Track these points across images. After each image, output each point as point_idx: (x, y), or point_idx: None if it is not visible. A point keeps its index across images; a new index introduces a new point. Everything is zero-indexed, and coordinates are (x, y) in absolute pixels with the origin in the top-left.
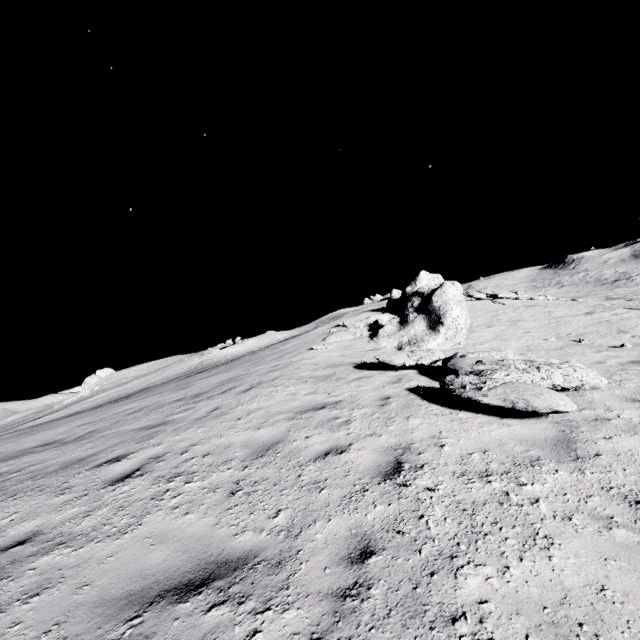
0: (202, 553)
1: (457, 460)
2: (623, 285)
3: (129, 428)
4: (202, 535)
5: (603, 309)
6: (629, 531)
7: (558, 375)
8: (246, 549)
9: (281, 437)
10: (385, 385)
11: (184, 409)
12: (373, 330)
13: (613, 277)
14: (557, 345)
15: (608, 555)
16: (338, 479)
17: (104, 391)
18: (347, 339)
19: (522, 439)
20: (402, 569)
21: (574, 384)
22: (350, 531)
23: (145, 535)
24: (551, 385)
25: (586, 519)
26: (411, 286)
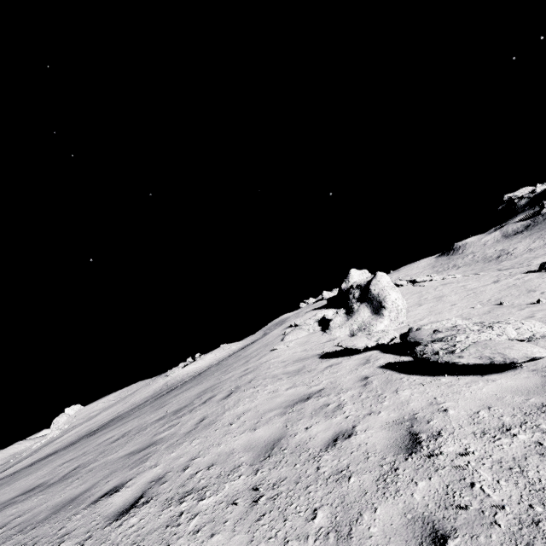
0: None
1: (468, 421)
2: (506, 259)
3: (116, 456)
4: None
5: (505, 277)
6: None
7: (510, 330)
8: None
9: (281, 433)
10: (357, 367)
11: (169, 426)
12: (323, 324)
13: (495, 254)
14: (484, 310)
15: None
16: (360, 463)
17: (73, 428)
18: (303, 336)
19: (514, 390)
20: None
21: (527, 335)
22: (405, 517)
23: None
24: (508, 340)
25: None
26: (345, 283)
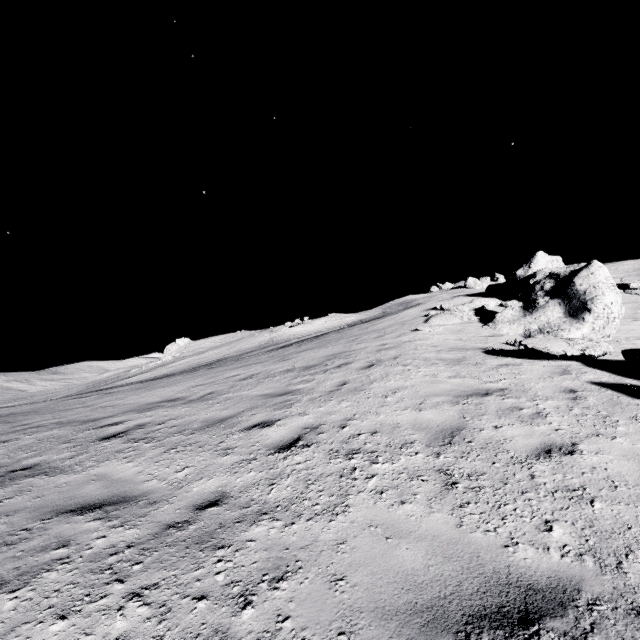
0: (477, 565)
1: None
2: None
3: (251, 393)
4: (451, 537)
5: None
6: None
7: None
8: (547, 573)
9: (458, 423)
10: (551, 375)
11: (303, 380)
12: (480, 315)
13: None
14: None
15: None
16: (605, 490)
17: (184, 358)
18: (454, 323)
19: None
20: None
21: None
22: None
23: (366, 522)
24: None
25: None
26: (523, 269)
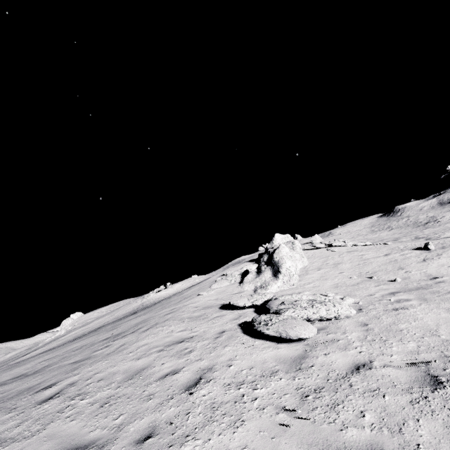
0: (68, 444)
1: (232, 375)
2: (431, 226)
3: (68, 362)
4: (74, 433)
5: (397, 251)
6: (286, 414)
7: (323, 310)
8: (91, 440)
9: (148, 364)
10: (228, 322)
11: (105, 346)
12: (244, 277)
13: (425, 220)
14: (356, 281)
15: (263, 429)
16: (162, 392)
17: (74, 330)
18: (225, 285)
19: (278, 358)
20: (159, 444)
21: (332, 315)
22: (149, 424)
23: (44, 436)
24: (319, 317)
25: (271, 408)
26: (270, 244)
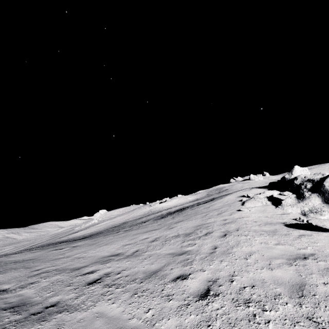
0: None
1: None
2: None
3: (162, 252)
4: None
5: None
6: None
7: None
8: None
9: (300, 280)
10: None
11: (189, 244)
12: (271, 200)
13: None
14: None
15: None
16: None
17: (104, 221)
18: (258, 205)
19: None
20: None
21: None
22: None
23: None
24: None
25: None
26: (288, 174)
